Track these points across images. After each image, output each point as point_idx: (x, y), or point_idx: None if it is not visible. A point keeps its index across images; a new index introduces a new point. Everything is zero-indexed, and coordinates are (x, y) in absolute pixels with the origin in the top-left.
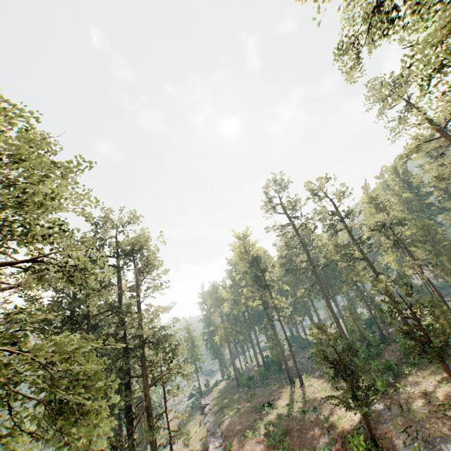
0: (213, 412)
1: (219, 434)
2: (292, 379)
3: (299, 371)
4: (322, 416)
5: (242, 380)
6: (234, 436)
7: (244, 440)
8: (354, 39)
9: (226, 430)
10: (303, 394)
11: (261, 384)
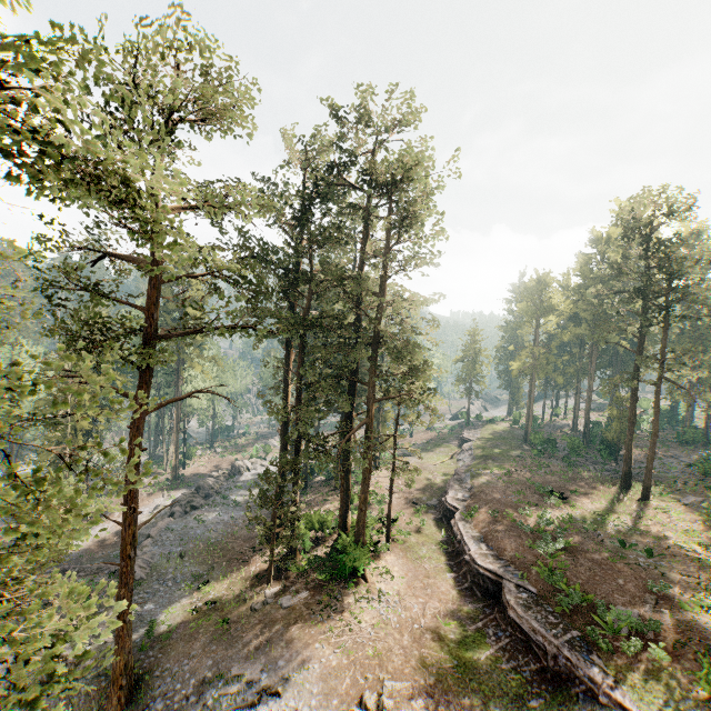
0: (473, 455)
1: (467, 487)
2: (628, 482)
3: (650, 479)
4: (657, 573)
5: (532, 438)
6: (485, 503)
7: (496, 518)
8: None
9: (478, 488)
10: (636, 516)
11: (563, 457)
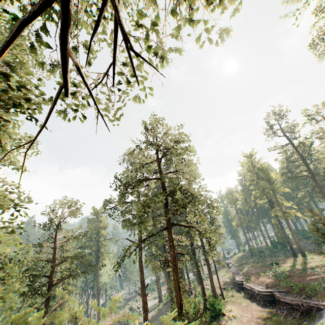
0: (235, 266)
1: (241, 274)
2: (295, 253)
3: (300, 248)
4: (317, 272)
5: (254, 251)
6: (251, 275)
7: (258, 277)
8: (323, 34)
9: (246, 272)
10: (304, 262)
11: (269, 255)
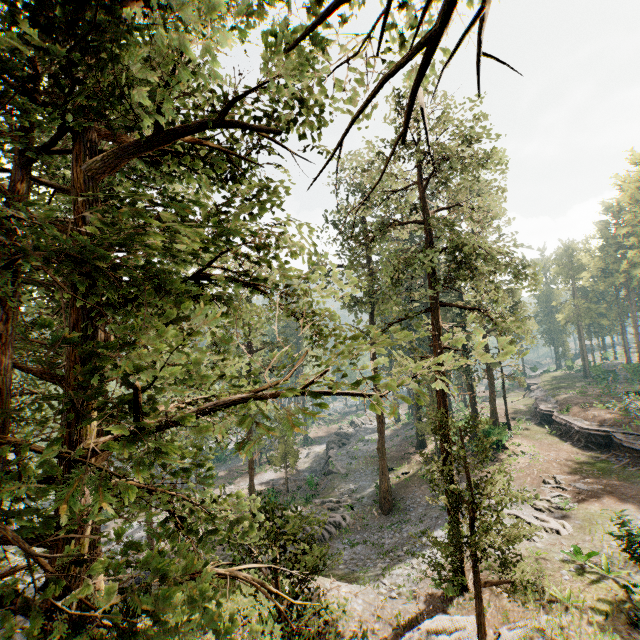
0: (544, 390)
1: (552, 402)
2: None
3: None
4: None
5: (593, 370)
6: (574, 405)
7: (588, 409)
8: None
9: (563, 400)
10: None
11: (626, 380)
